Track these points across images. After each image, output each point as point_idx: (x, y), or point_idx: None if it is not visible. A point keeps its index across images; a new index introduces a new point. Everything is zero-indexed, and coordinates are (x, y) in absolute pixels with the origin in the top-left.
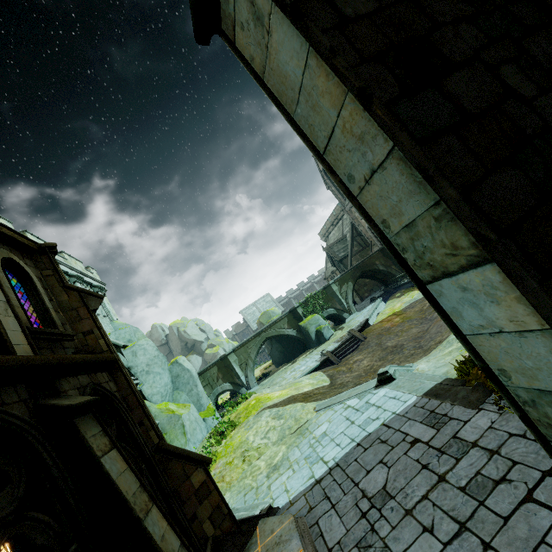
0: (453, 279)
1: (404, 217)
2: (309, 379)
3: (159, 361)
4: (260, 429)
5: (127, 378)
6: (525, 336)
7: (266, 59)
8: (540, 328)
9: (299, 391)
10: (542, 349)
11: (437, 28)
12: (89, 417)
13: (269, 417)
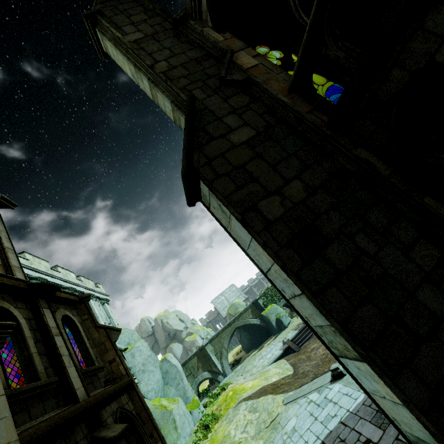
0: (351, 361)
1: (316, 321)
2: (275, 367)
3: (152, 360)
4: (239, 422)
5: (139, 396)
6: (397, 405)
7: (229, 225)
8: (401, 403)
9: (268, 381)
10: (407, 415)
11: (317, 218)
12: (123, 442)
13: (246, 411)
